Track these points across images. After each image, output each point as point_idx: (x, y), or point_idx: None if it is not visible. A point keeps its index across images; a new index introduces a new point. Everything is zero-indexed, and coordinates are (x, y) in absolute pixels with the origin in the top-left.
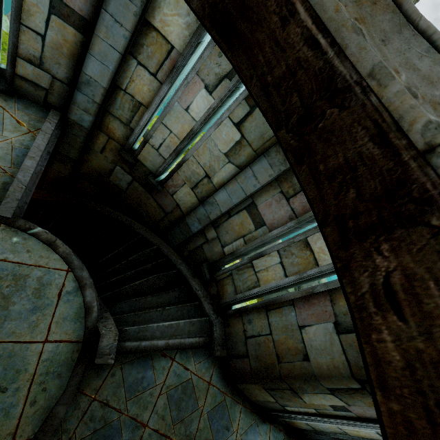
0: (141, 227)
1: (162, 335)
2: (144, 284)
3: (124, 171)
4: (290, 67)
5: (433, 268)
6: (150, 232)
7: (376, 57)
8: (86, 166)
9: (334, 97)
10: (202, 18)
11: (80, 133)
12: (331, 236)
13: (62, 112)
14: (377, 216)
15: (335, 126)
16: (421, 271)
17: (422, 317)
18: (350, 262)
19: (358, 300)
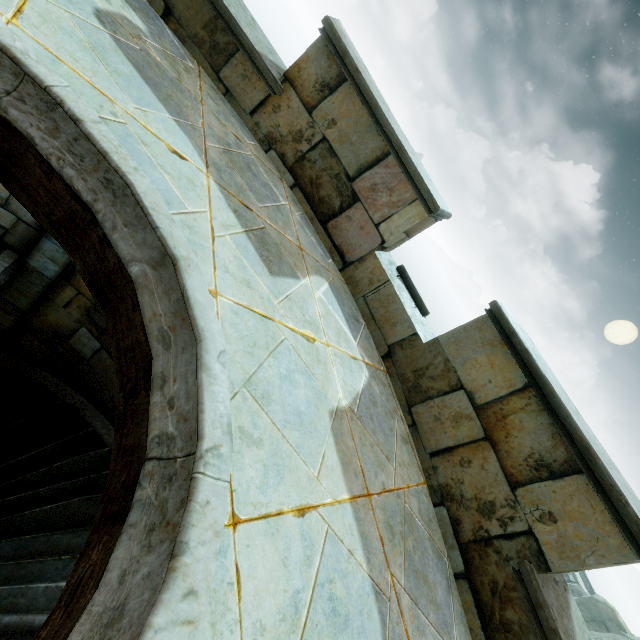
0: (97, 414)
1: (49, 604)
2: (59, 511)
3: (91, 335)
4: (133, 342)
5: (101, 568)
6: (108, 423)
7: (161, 366)
8: (40, 319)
9: (148, 381)
10: (84, 278)
11: (38, 282)
12: (97, 516)
13: (21, 254)
14: (119, 506)
15: (140, 408)
16: (97, 570)
17: (68, 615)
18: (88, 548)
19: (65, 591)
